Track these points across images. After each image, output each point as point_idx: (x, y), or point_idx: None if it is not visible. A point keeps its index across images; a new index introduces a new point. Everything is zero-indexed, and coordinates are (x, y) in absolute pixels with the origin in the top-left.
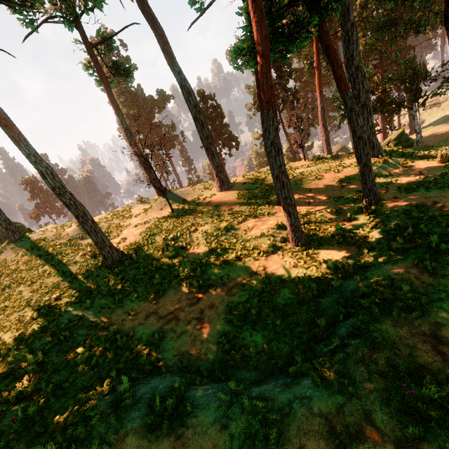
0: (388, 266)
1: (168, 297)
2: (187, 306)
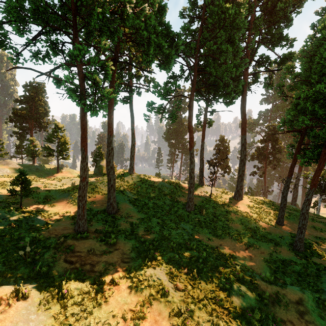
0: None
1: (227, 241)
2: (241, 249)
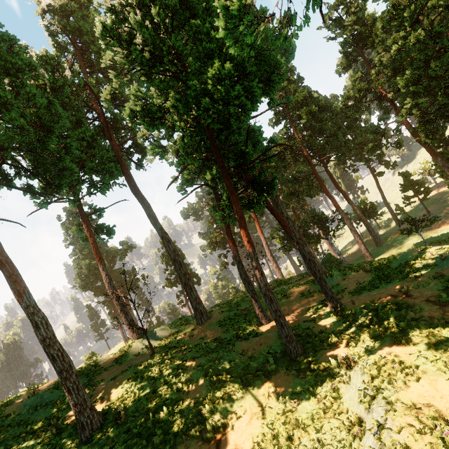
0: (376, 350)
1: None
2: None
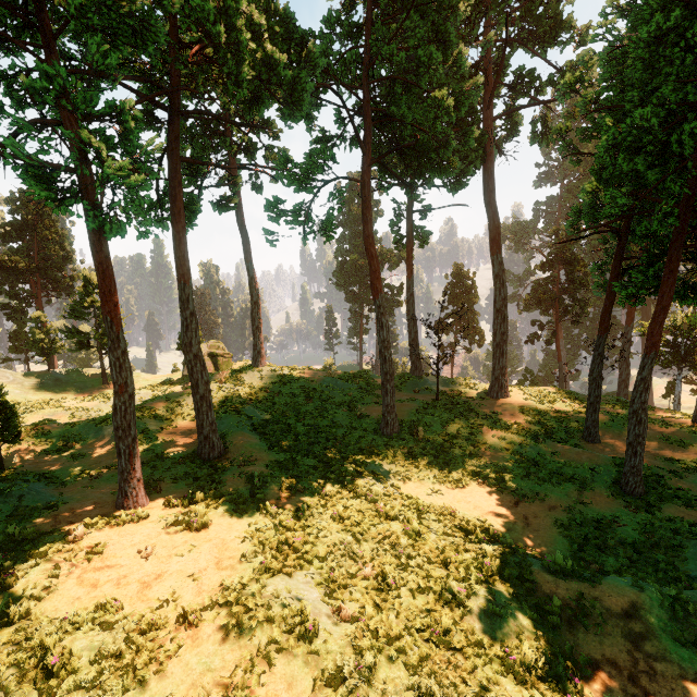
0: None
1: (473, 491)
2: (504, 506)
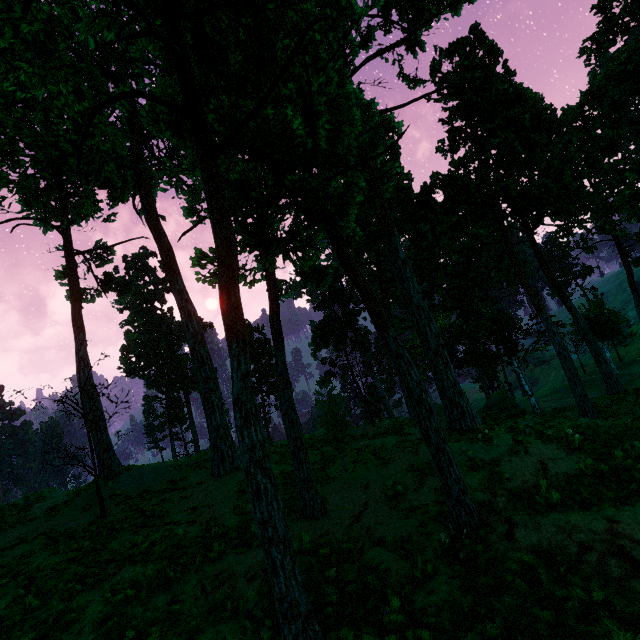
0: None
1: None
2: None
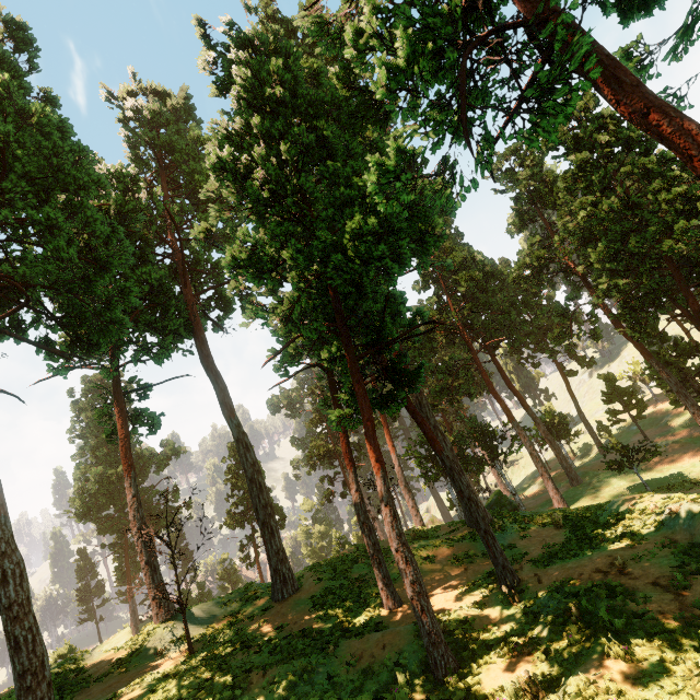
0: (579, 668)
1: None
2: None
